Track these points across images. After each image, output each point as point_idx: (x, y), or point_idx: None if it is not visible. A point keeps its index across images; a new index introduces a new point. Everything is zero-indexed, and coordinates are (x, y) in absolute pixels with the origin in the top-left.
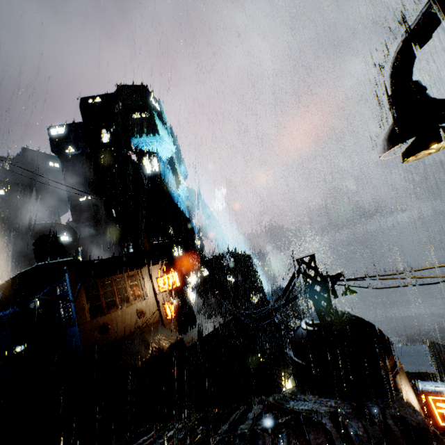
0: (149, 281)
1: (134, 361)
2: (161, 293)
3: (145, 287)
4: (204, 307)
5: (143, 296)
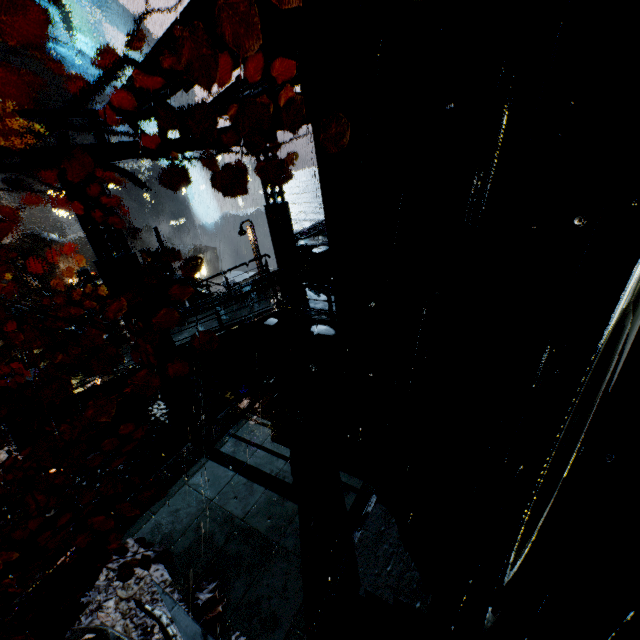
0: None
1: None
2: None
3: None
4: None
5: None
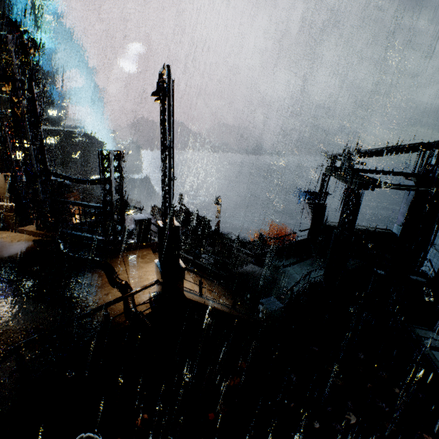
0: None
1: None
2: None
3: None
4: None
5: None
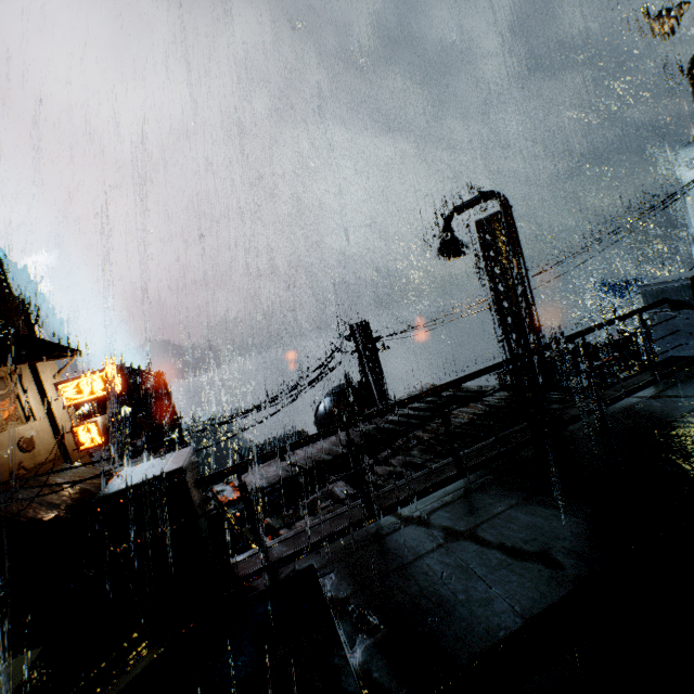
0: (36, 390)
1: (46, 512)
2: (68, 408)
3: (29, 400)
4: (97, 450)
5: (24, 417)
